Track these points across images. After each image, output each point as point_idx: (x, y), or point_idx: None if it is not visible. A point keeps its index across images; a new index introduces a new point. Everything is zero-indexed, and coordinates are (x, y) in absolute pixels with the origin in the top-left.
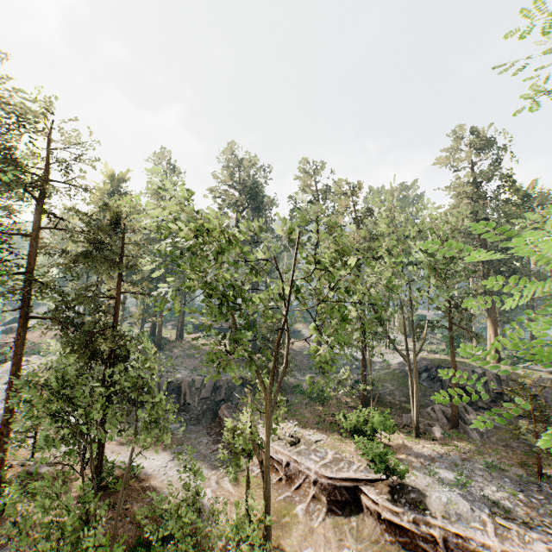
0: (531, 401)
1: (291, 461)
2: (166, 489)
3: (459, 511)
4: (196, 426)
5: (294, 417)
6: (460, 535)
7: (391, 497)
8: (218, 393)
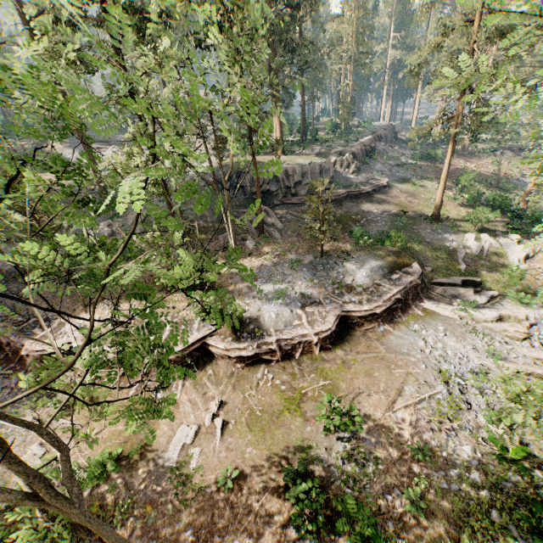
0: (323, 206)
1: None
2: None
3: (285, 320)
4: None
5: (108, 294)
6: (289, 339)
7: (235, 336)
8: None
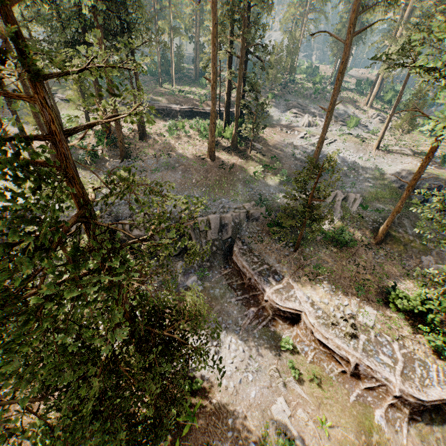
0: None
1: (361, 364)
2: (237, 406)
3: None
4: (211, 272)
5: (327, 276)
6: None
7: None
8: (224, 232)
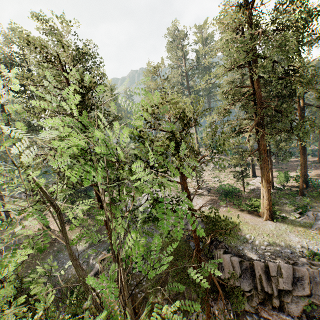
0: None
1: None
2: None
3: None
4: None
5: None
6: None
7: None
8: None
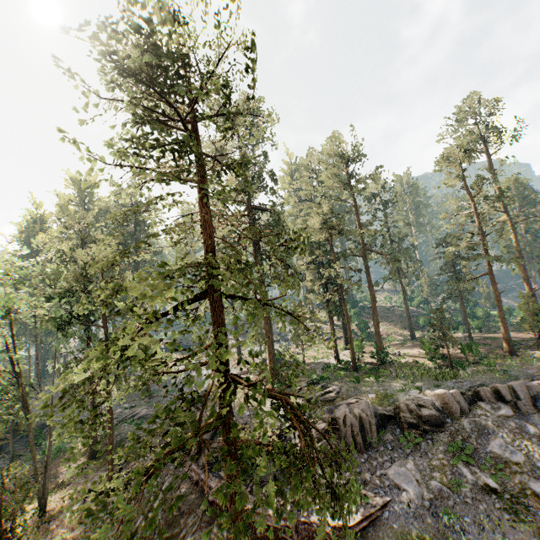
0: None
1: None
2: None
3: None
4: None
5: None
6: None
7: None
8: None
